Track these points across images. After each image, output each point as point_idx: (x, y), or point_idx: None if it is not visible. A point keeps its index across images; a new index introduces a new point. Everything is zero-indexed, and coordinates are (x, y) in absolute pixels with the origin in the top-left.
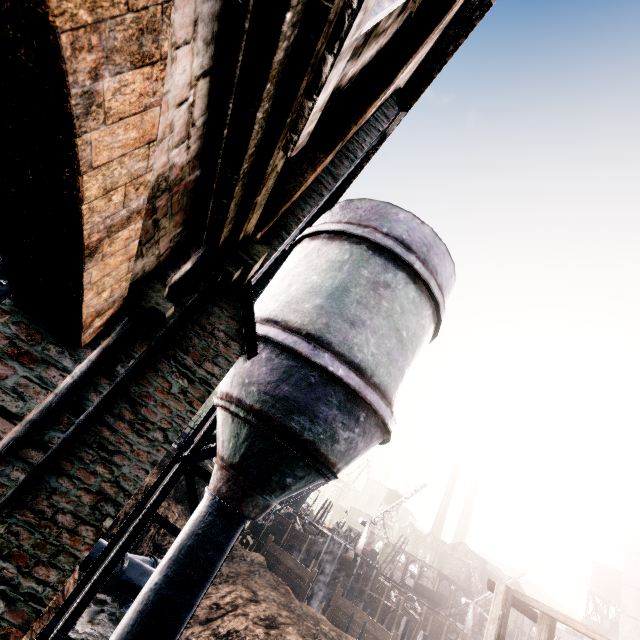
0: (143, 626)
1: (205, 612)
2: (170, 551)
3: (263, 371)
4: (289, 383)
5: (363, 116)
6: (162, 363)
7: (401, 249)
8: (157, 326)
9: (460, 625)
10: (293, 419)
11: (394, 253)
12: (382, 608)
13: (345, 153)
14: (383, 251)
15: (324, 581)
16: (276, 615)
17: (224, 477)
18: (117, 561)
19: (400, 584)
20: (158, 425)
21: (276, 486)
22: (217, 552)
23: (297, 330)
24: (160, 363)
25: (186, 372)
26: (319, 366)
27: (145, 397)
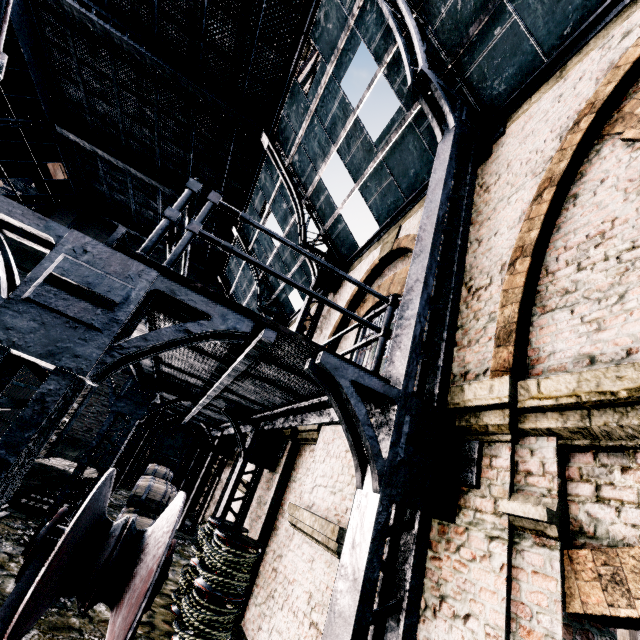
0: None
1: None
2: None
3: None
4: None
5: None
6: None
7: None
8: None
9: None
10: None
11: None
12: None
13: None
14: None
15: None
16: None
17: None
18: None
19: None
20: None
21: None
22: None
23: None
24: None
25: None
26: None
27: None
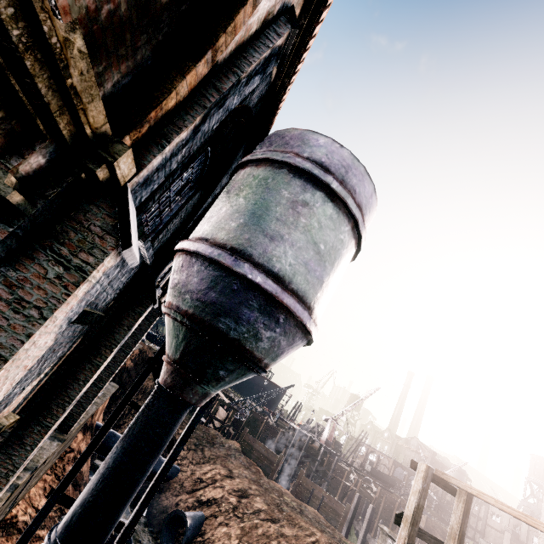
0: (104, 484)
1: (191, 484)
2: (127, 428)
3: (195, 281)
4: (216, 290)
5: (231, 23)
6: (39, 253)
7: (319, 171)
8: (19, 216)
9: None
10: (220, 321)
11: (312, 174)
12: (342, 487)
13: (231, 68)
14: (303, 173)
15: (293, 465)
16: (247, 488)
17: (169, 370)
18: (100, 439)
19: (359, 469)
20: (34, 304)
21: (211, 377)
22: (164, 430)
23: (223, 245)
24: (37, 252)
25: (62, 261)
26: (240, 275)
27: (22, 281)
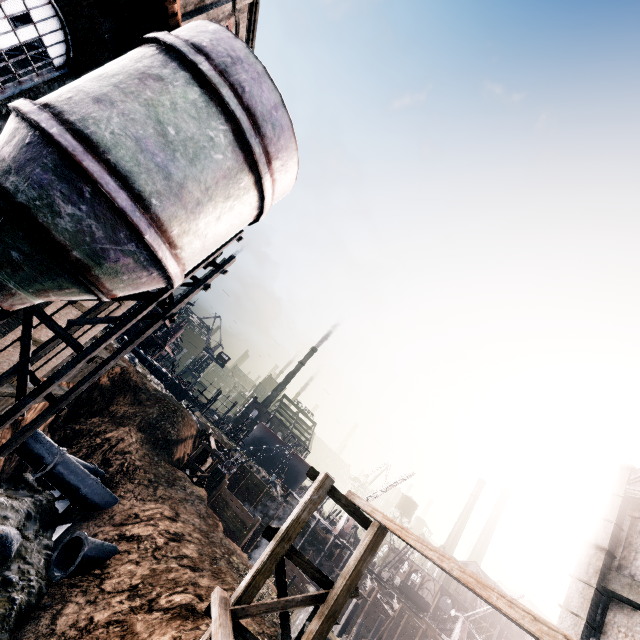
0: None
1: (123, 518)
2: None
3: None
4: (11, 145)
5: None
6: None
7: (189, 49)
8: None
9: (445, 637)
10: (8, 180)
11: (178, 51)
12: None
13: None
14: (171, 52)
15: None
16: (186, 534)
17: None
18: None
19: (383, 579)
20: None
21: (3, 259)
22: None
23: (40, 103)
24: None
25: None
26: (36, 125)
27: None
